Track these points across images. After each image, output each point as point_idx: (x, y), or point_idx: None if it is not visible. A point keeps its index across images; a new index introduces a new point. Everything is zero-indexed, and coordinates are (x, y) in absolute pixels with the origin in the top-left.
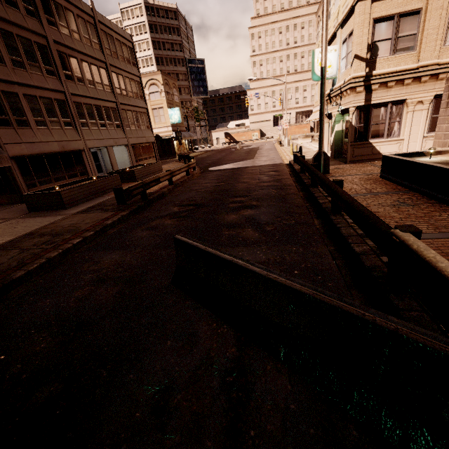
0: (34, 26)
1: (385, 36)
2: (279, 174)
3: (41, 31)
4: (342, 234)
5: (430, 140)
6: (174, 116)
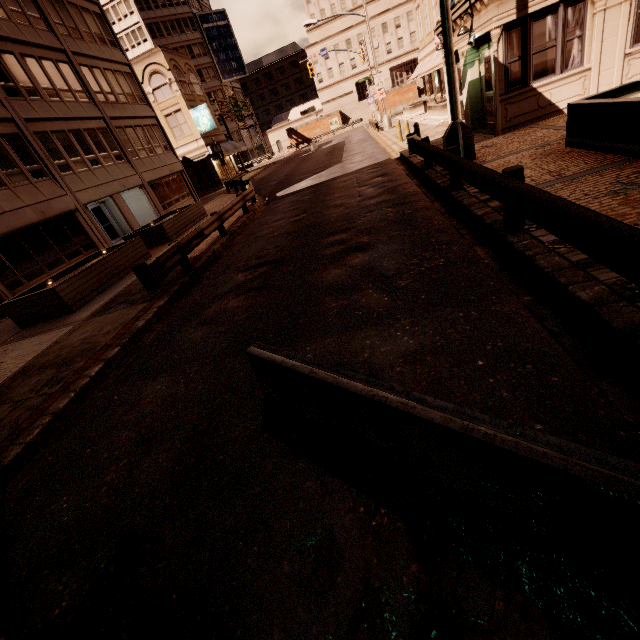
0: None
1: None
2: (390, 179)
3: None
4: (540, 269)
5: (637, 59)
6: (202, 120)
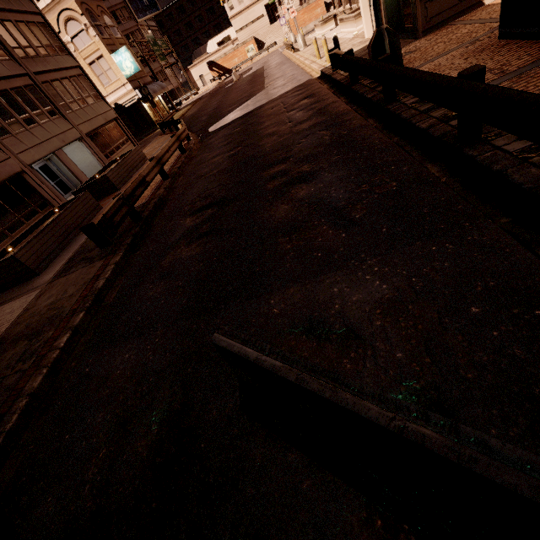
0: None
1: None
2: (317, 99)
3: None
4: (515, 185)
5: None
6: (125, 63)
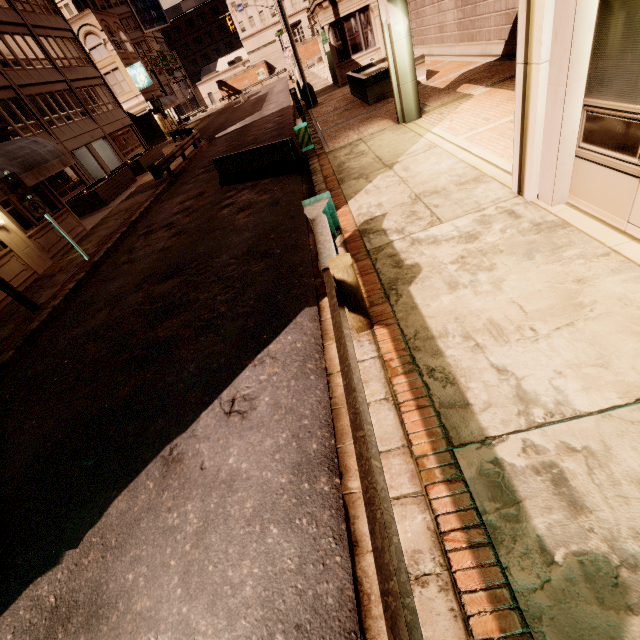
0: None
1: None
2: (283, 118)
3: None
4: None
5: None
6: (139, 77)
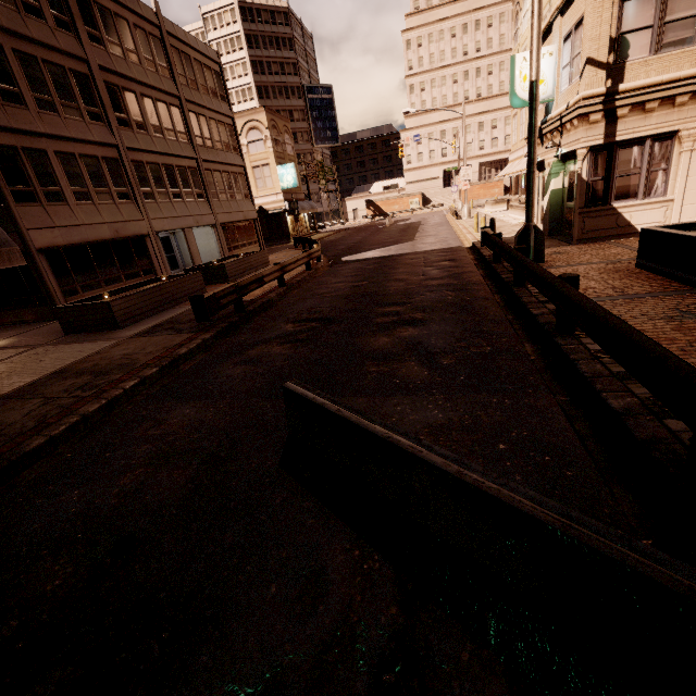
0: (68, 45)
1: (641, 23)
2: (457, 265)
3: (80, 52)
4: (580, 373)
5: None
6: (286, 176)
